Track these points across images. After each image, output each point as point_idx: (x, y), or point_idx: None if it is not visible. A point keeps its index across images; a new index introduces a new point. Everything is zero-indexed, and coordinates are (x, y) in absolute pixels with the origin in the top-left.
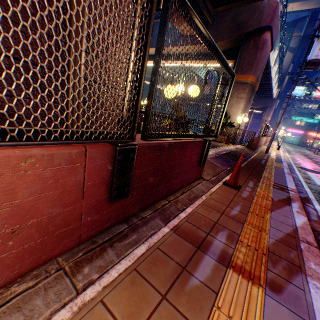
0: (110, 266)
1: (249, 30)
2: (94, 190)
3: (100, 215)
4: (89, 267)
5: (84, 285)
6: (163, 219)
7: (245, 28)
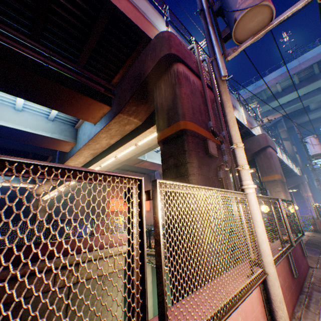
0: (318, 307)
1: (255, 150)
2: (288, 271)
3: (293, 286)
4: (311, 308)
5: (317, 312)
6: (317, 291)
7: (252, 150)
